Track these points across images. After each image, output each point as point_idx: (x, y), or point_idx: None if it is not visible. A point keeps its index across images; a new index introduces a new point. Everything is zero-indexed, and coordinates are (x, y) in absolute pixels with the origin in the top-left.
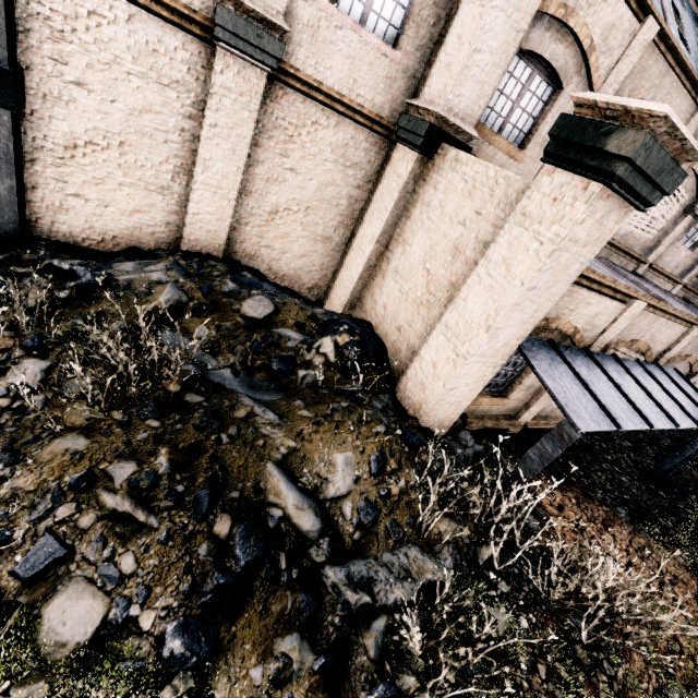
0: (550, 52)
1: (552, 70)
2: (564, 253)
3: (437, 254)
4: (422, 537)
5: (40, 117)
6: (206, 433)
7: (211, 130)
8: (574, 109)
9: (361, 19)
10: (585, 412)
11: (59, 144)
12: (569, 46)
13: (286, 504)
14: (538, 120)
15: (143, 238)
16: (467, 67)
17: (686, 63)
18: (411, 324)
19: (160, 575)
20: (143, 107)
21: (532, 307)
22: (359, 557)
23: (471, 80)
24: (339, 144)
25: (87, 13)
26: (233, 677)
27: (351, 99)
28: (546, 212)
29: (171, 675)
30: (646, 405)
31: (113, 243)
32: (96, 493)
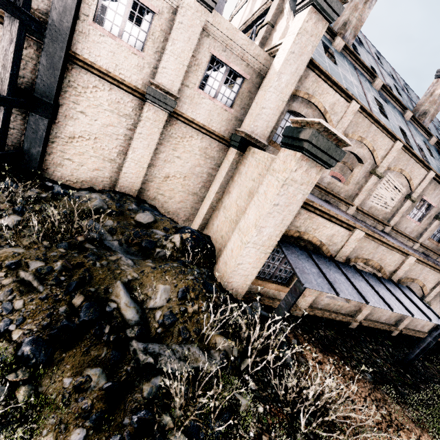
0: (304, 112)
1: None
2: (290, 187)
3: (242, 196)
4: (204, 343)
5: (62, 124)
6: (88, 259)
7: (138, 135)
8: None
9: (215, 96)
10: (314, 280)
11: (67, 136)
12: (314, 110)
13: (120, 301)
14: None
15: (97, 183)
16: (259, 114)
17: (379, 122)
18: (227, 233)
19: (34, 314)
20: (109, 123)
21: (280, 216)
22: (157, 342)
23: (262, 120)
24: (203, 147)
25: (92, 87)
26: (53, 380)
27: (209, 127)
28: (281, 167)
29: (18, 369)
30: (369, 293)
31: (81, 184)
32: (18, 271)
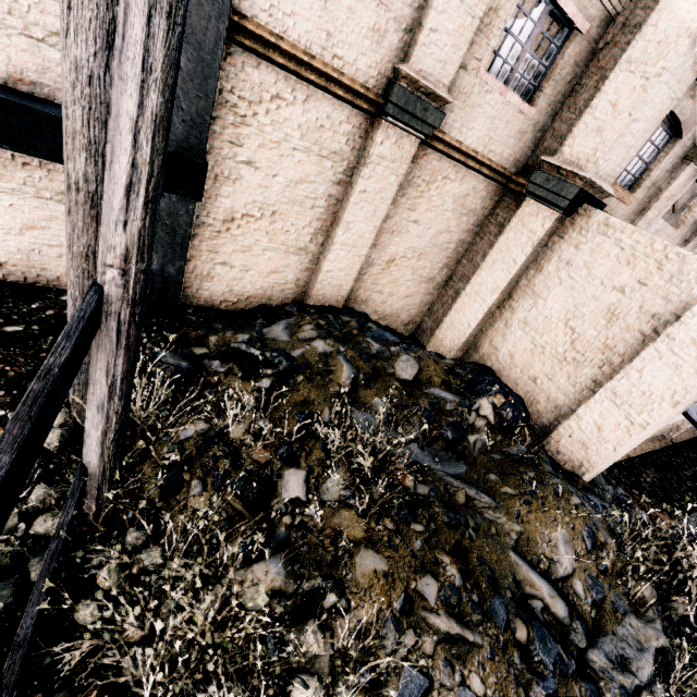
0: (680, 108)
1: (675, 121)
2: None
3: (585, 315)
4: (631, 602)
5: (208, 196)
6: (460, 531)
7: (359, 195)
8: (684, 154)
9: (506, 80)
10: None
11: (218, 219)
12: None
13: (542, 594)
14: (649, 165)
15: (273, 295)
16: (622, 135)
17: None
18: (552, 378)
19: (502, 691)
20: (299, 178)
21: None
22: (601, 635)
23: (622, 145)
24: (461, 194)
25: (270, 97)
26: None
27: (483, 155)
28: None
29: None
30: None
31: (246, 303)
32: (421, 615)
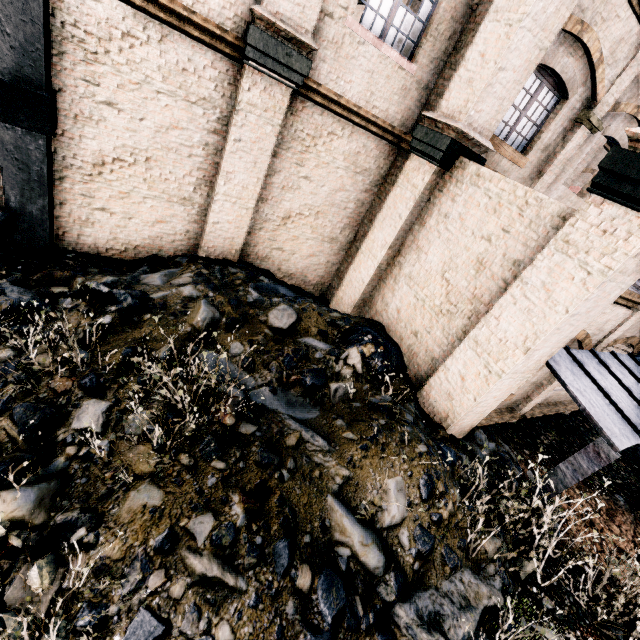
0: (561, 66)
1: (560, 81)
2: (611, 283)
3: (458, 266)
4: (470, 557)
5: (71, 136)
6: (269, 471)
7: (235, 144)
8: (575, 117)
9: (381, 33)
10: (614, 427)
11: (88, 162)
12: (579, 59)
13: (352, 542)
14: (541, 128)
15: (163, 246)
16: (490, 84)
17: None
18: (429, 331)
19: None
20: (170, 124)
21: (569, 329)
22: (421, 589)
23: (493, 96)
24: (352, 152)
25: (121, 35)
26: None
27: (367, 111)
28: (595, 242)
29: None
30: None
31: (135, 252)
32: (181, 555)
